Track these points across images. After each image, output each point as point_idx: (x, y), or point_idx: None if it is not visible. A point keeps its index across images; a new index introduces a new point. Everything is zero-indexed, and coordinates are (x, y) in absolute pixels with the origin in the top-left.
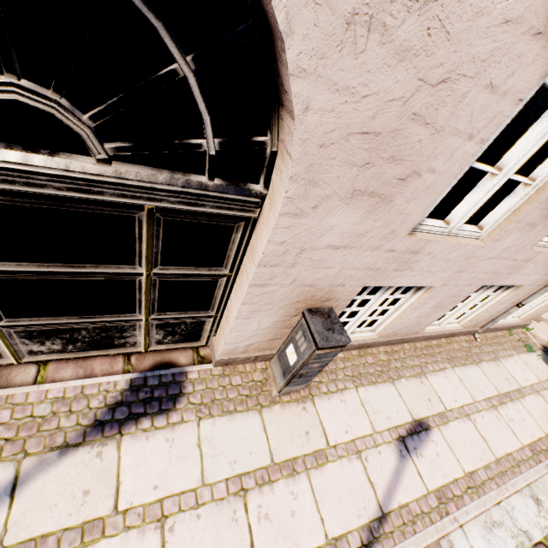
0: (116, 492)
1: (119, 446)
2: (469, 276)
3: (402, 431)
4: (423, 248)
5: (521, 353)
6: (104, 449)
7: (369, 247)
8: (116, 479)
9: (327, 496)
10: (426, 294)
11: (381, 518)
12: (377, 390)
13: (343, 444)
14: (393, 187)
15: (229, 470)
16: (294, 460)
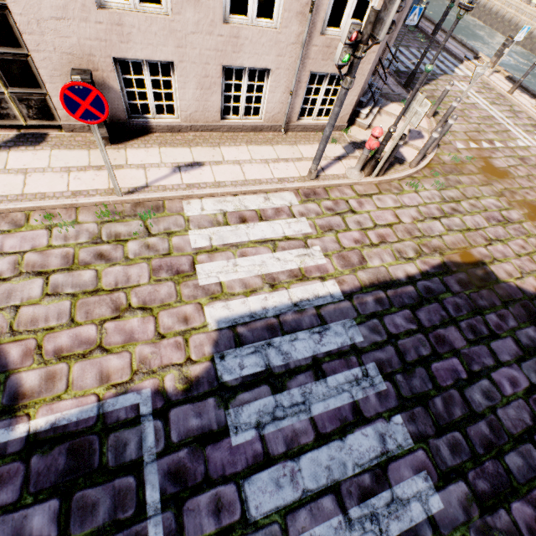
0: (6, 165)
1: (9, 153)
2: (195, 53)
3: (181, 165)
4: (123, 21)
5: None
6: (1, 153)
7: (80, 19)
8: (6, 161)
9: (116, 178)
10: (176, 71)
11: (145, 187)
12: (175, 149)
13: (137, 165)
14: None
15: (64, 165)
16: (102, 166)
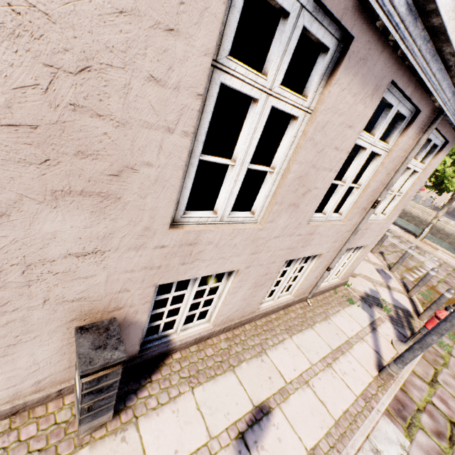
0: None
1: None
2: (268, 255)
3: (241, 426)
4: (199, 239)
5: (346, 307)
6: None
7: (129, 247)
8: None
9: None
10: (236, 278)
11: None
12: (216, 384)
13: None
14: (110, 184)
15: None
16: None
